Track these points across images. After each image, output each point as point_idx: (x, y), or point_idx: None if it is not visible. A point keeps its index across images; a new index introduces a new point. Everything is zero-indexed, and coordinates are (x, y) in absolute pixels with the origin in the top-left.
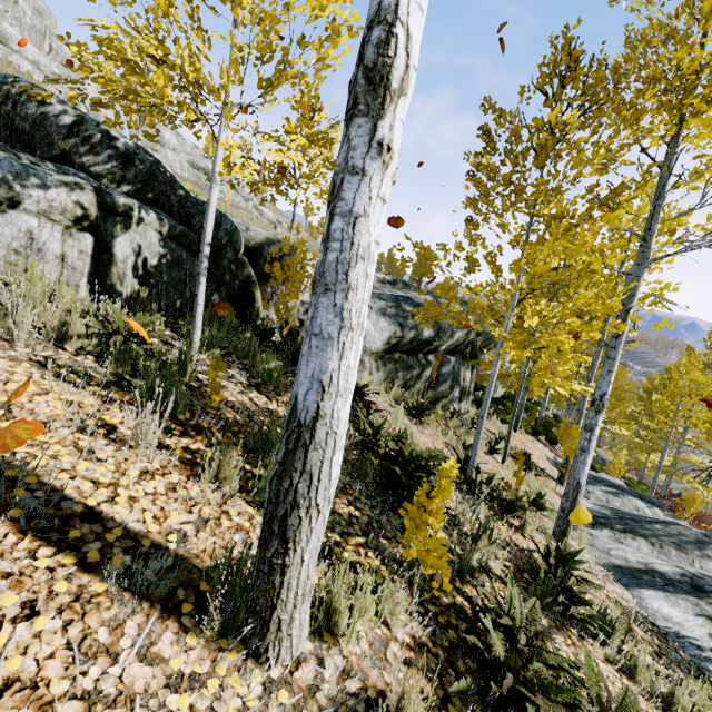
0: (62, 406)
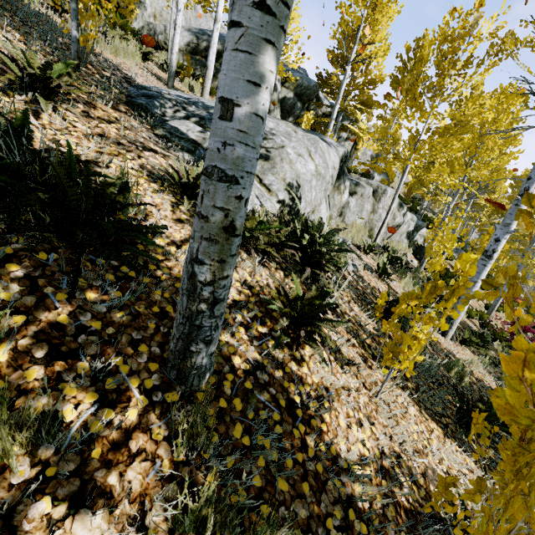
0: None
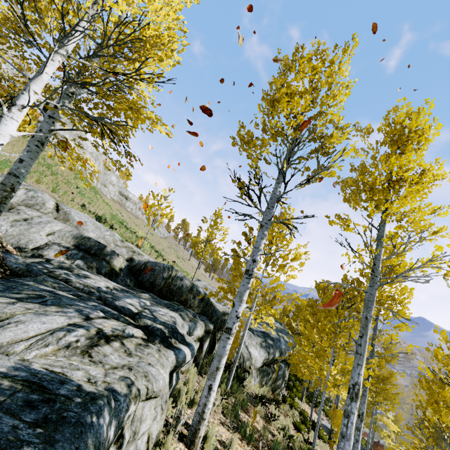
0: (244, 449)
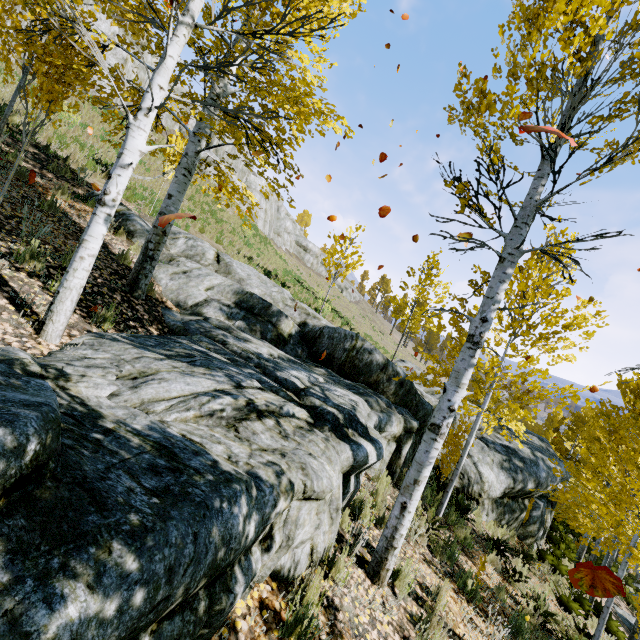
0: (461, 607)
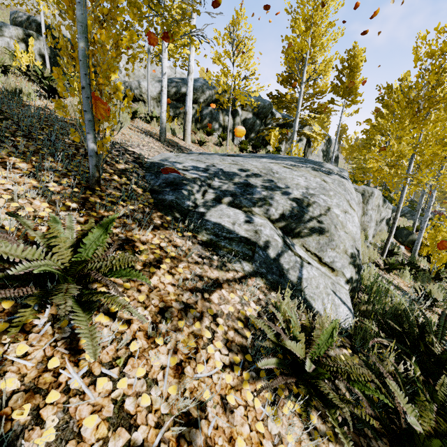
0: None
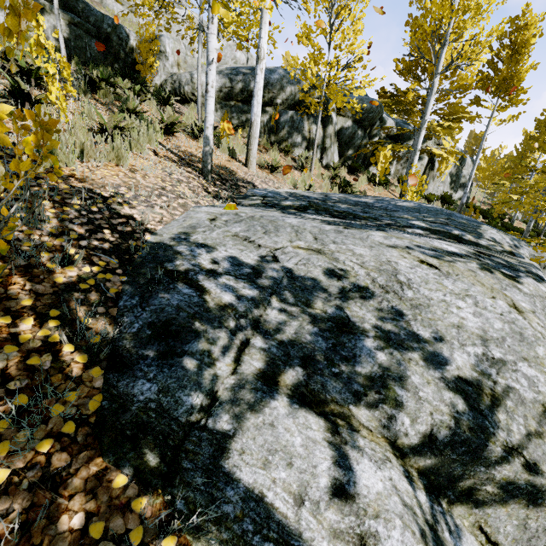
0: None
